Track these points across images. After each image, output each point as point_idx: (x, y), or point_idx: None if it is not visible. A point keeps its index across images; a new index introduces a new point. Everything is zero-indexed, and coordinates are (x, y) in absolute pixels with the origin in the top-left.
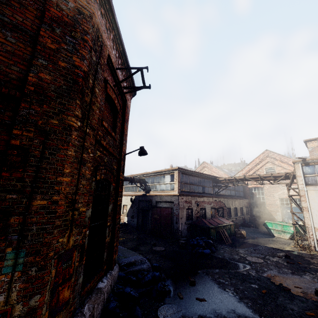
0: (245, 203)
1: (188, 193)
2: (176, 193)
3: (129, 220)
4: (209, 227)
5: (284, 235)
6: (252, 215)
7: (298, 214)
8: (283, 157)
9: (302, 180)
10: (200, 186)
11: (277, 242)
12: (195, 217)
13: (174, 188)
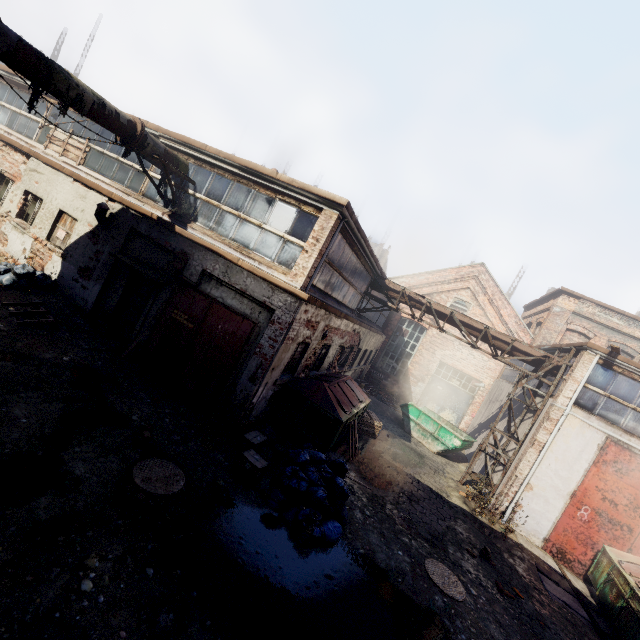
0: (380, 343)
1: (320, 294)
2: (293, 282)
3: (67, 277)
4: (340, 421)
5: (433, 443)
6: (376, 367)
7: (450, 399)
8: (499, 296)
9: (576, 392)
10: (349, 283)
11: (424, 461)
12: (303, 366)
13: (292, 261)
